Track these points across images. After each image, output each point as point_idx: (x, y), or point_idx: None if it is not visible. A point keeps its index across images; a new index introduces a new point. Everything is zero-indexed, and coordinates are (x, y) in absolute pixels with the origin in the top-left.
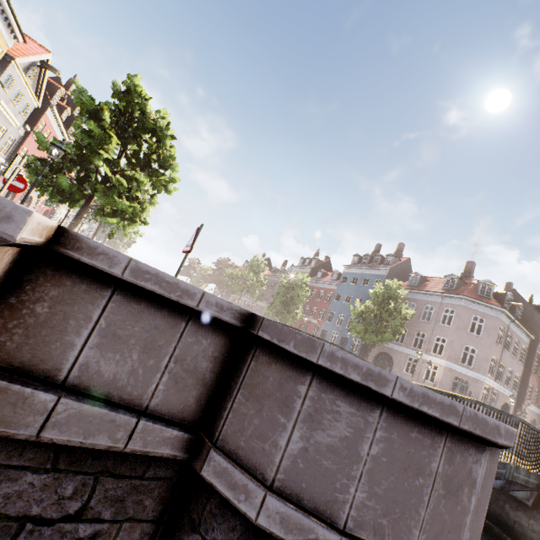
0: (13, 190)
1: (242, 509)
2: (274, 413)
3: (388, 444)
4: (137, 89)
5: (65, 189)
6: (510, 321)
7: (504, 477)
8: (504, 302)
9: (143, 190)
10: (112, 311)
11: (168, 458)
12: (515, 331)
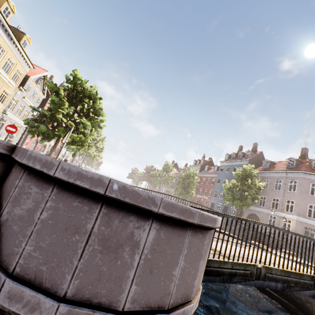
0: (10, 132)
1: None
2: (3, 201)
3: (55, 211)
4: (77, 76)
5: (43, 132)
6: None
7: (314, 288)
8: None
9: (89, 129)
10: None
11: None
12: None
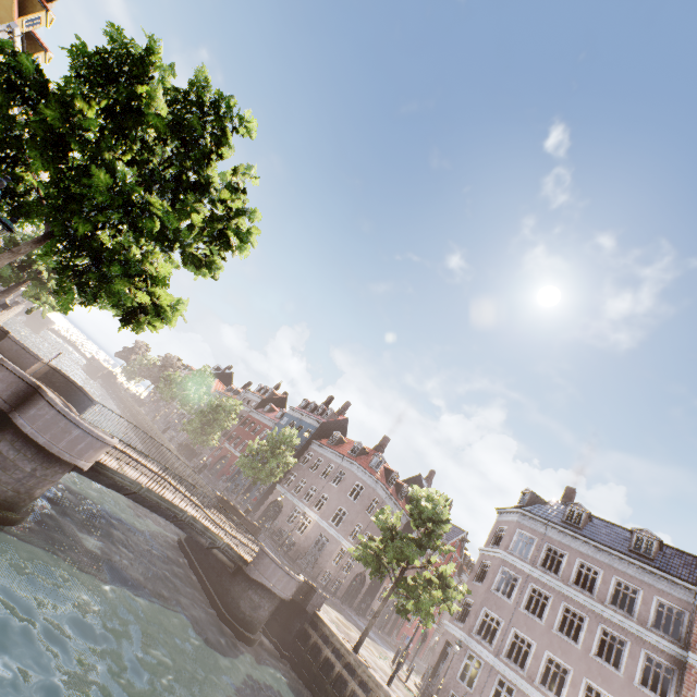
0: None
1: (15, 421)
2: (33, 407)
3: (53, 417)
4: None
5: (5, 276)
6: (386, 496)
7: (181, 518)
8: (390, 478)
9: None
10: (5, 375)
11: (2, 415)
12: (391, 506)
